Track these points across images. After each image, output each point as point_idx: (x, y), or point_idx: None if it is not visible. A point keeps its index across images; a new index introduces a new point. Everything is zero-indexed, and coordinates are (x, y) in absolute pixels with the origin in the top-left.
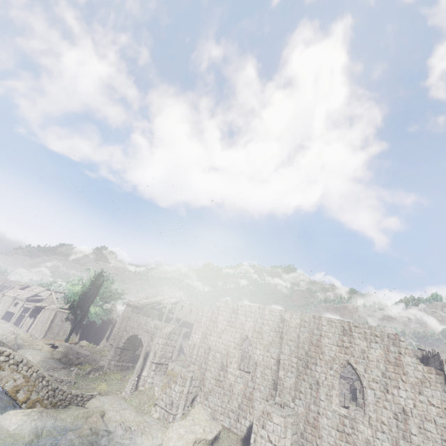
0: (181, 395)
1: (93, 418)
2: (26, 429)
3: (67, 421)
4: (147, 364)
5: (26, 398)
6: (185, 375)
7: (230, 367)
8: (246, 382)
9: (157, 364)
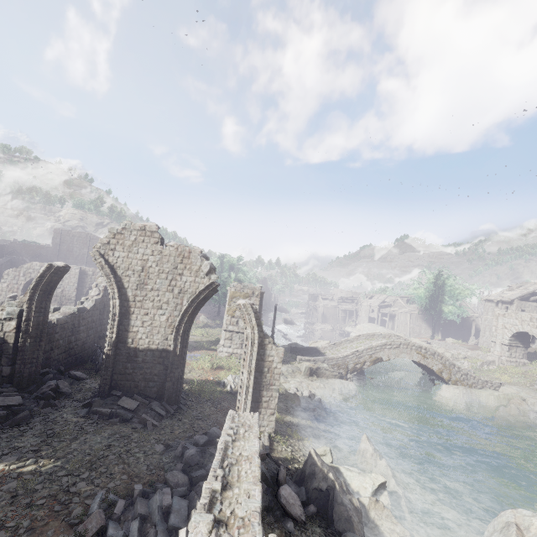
0: None
1: (515, 400)
2: (462, 397)
3: (492, 398)
4: None
5: (449, 378)
6: None
7: None
8: None
9: None
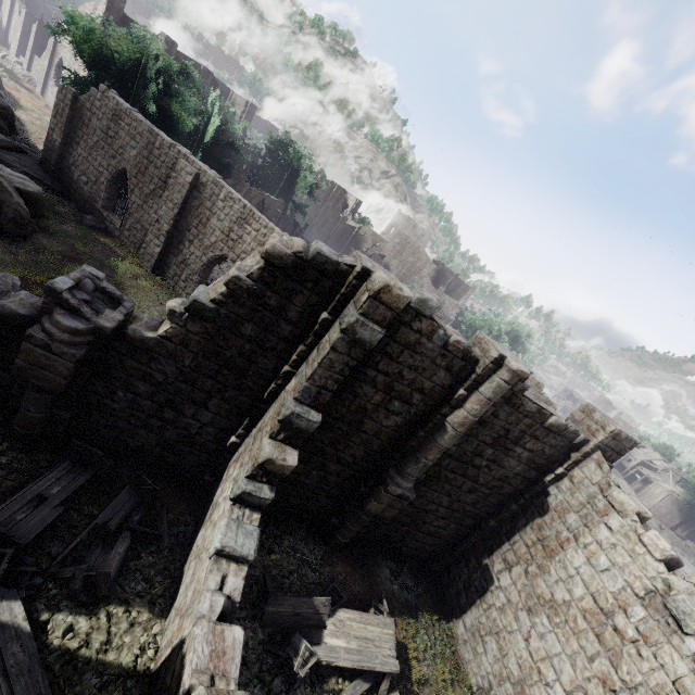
0: None
1: None
2: None
3: None
4: None
5: None
6: None
7: None
8: None
9: None
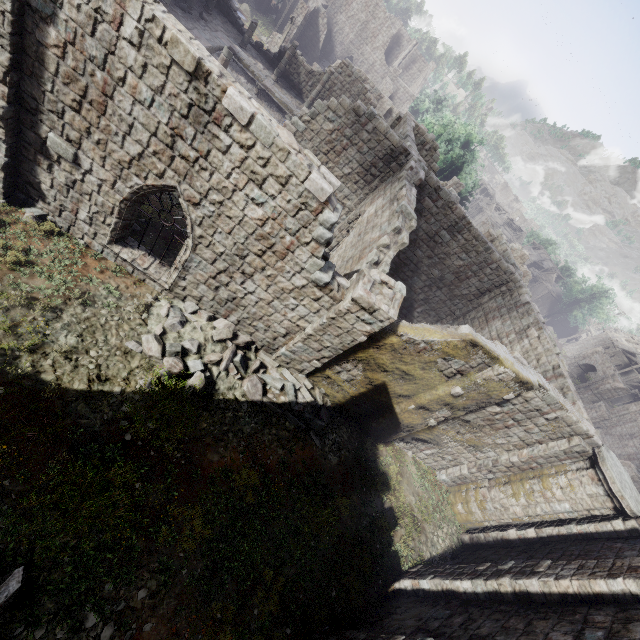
0: (593, 419)
1: None
2: None
3: None
4: (587, 388)
5: None
6: (604, 415)
7: (636, 439)
8: (637, 453)
9: (593, 393)
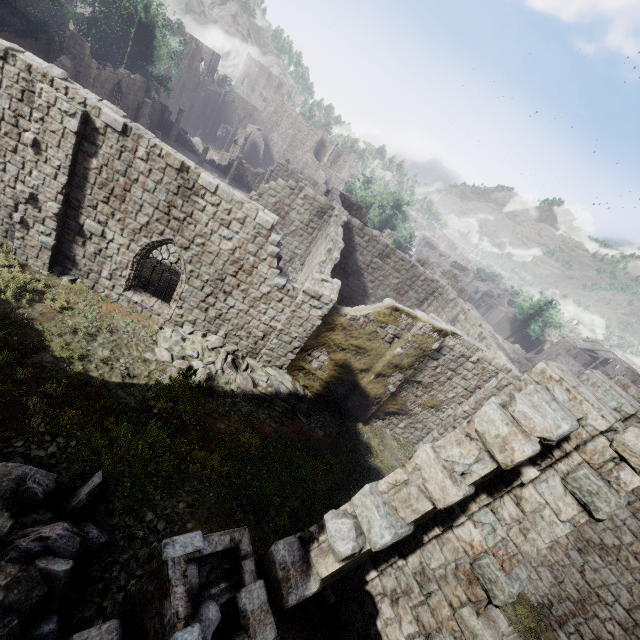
0: None
1: None
2: None
3: None
4: None
5: None
6: None
7: None
8: None
9: None
